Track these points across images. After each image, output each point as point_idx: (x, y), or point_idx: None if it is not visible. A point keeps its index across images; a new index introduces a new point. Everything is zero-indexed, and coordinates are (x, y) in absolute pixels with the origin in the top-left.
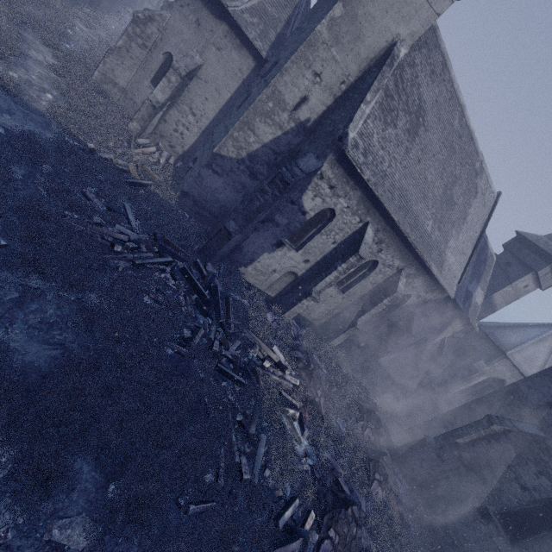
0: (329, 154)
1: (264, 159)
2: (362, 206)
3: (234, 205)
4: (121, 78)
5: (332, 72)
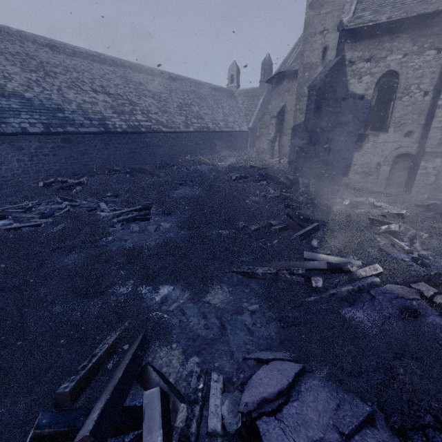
0: (343, 46)
1: None
2: (423, 39)
3: None
4: (263, 148)
5: (331, 19)
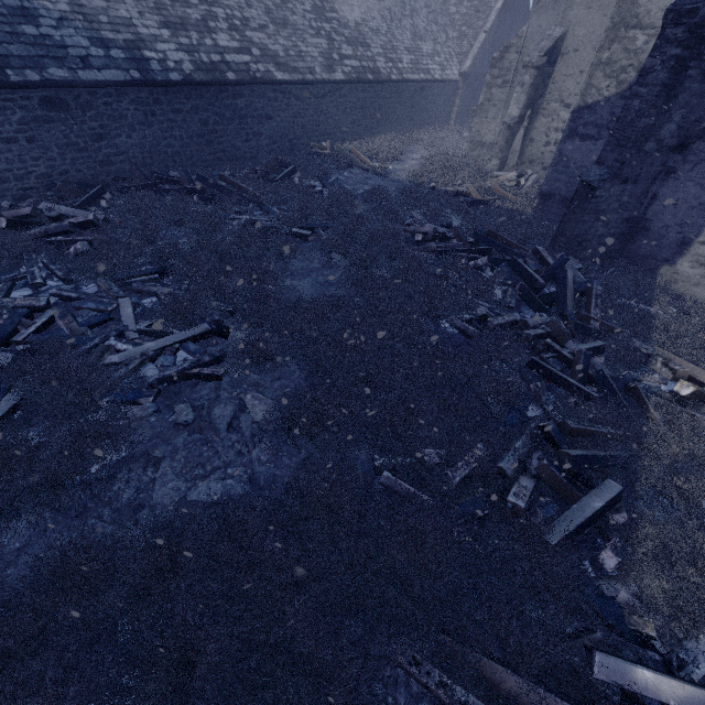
0: None
1: None
2: None
3: None
4: (487, 134)
5: None
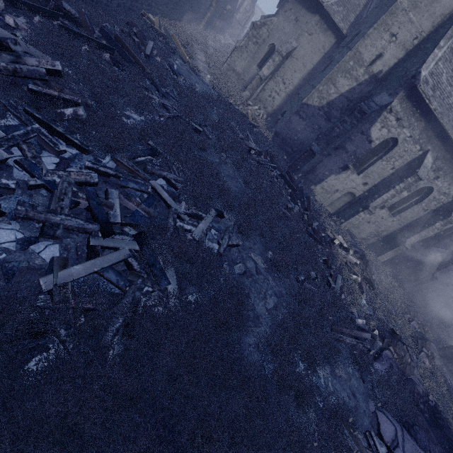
0: (399, 92)
1: (339, 106)
2: (424, 136)
3: (309, 142)
4: (238, 66)
5: (407, 31)
